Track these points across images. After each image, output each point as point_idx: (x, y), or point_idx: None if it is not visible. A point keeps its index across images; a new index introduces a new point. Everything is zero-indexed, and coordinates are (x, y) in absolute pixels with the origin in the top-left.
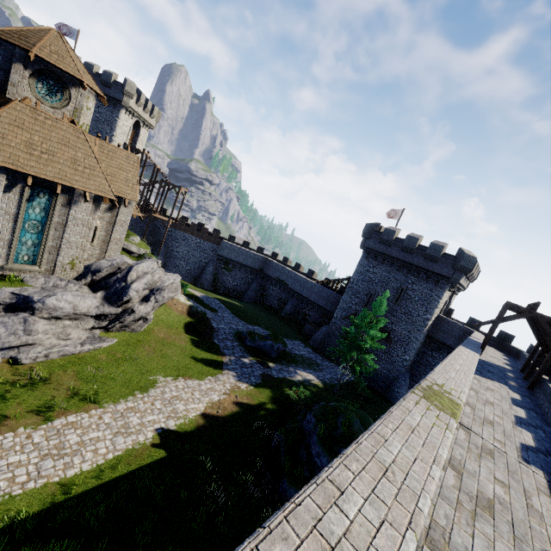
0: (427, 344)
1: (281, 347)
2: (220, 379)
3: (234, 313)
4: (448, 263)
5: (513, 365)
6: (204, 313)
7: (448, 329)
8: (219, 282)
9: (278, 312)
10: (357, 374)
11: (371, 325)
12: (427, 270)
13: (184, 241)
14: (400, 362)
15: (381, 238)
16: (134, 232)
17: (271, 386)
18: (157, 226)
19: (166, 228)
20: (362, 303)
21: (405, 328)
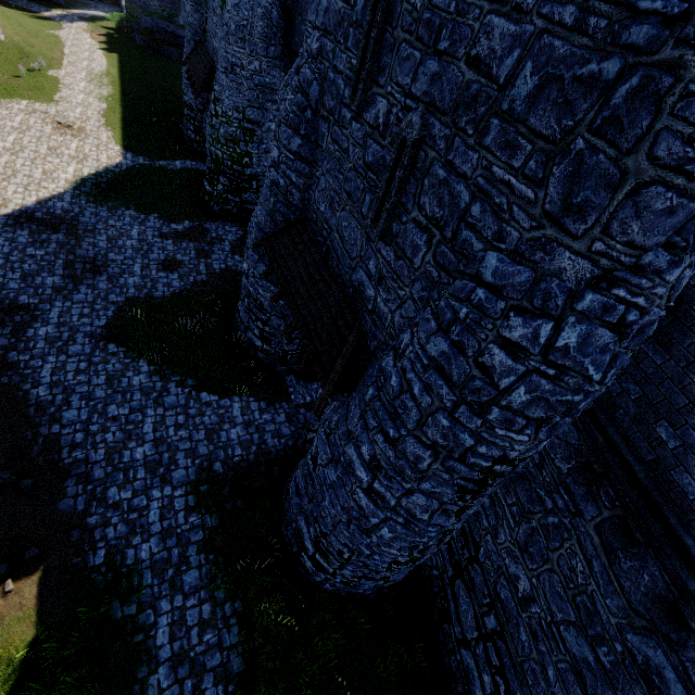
0: None
1: None
2: (69, 27)
3: None
4: None
5: None
6: None
7: None
8: None
9: None
10: None
11: None
12: None
13: None
14: None
15: None
16: None
17: (96, 24)
18: None
19: None
20: None
21: None
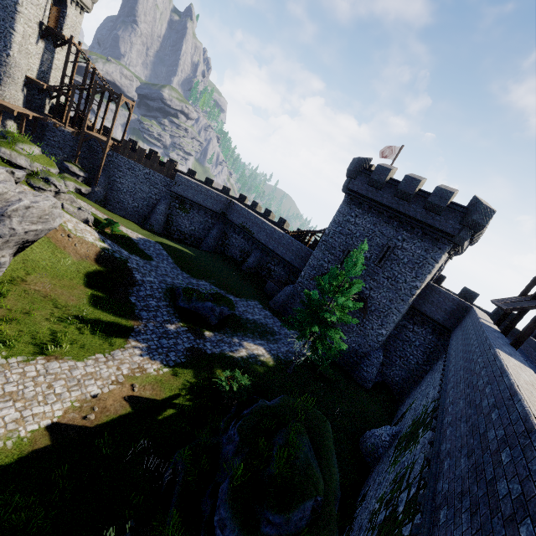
0: (409, 317)
1: (225, 311)
2: (117, 357)
3: (177, 263)
4: (456, 215)
5: (524, 357)
6: (124, 260)
7: (439, 301)
8: (174, 225)
9: (239, 265)
10: (318, 355)
11: (344, 293)
12: (425, 224)
13: (129, 170)
14: (374, 337)
15: (371, 179)
16: (62, 153)
17: (197, 368)
18: (93, 148)
19: (104, 151)
20: (336, 261)
21: (386, 296)
